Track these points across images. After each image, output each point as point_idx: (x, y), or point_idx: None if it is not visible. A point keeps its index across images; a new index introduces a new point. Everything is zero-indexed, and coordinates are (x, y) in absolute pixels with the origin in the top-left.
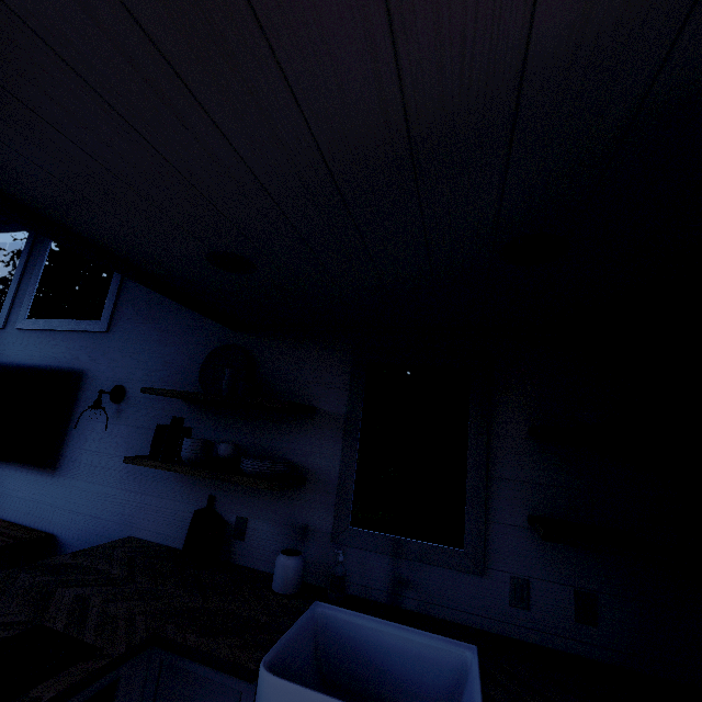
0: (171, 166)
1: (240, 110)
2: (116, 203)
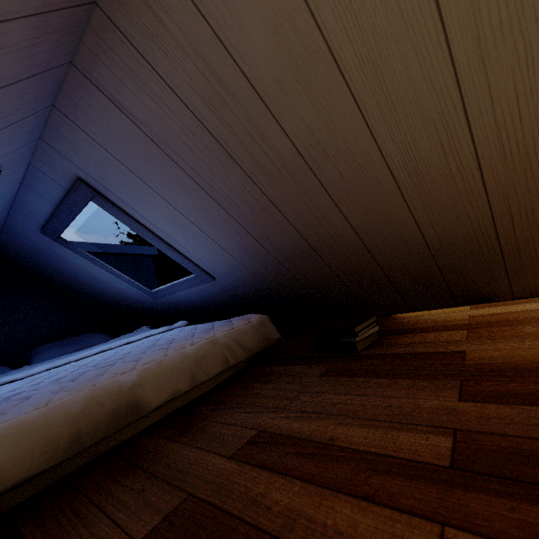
0: None
1: None
2: None
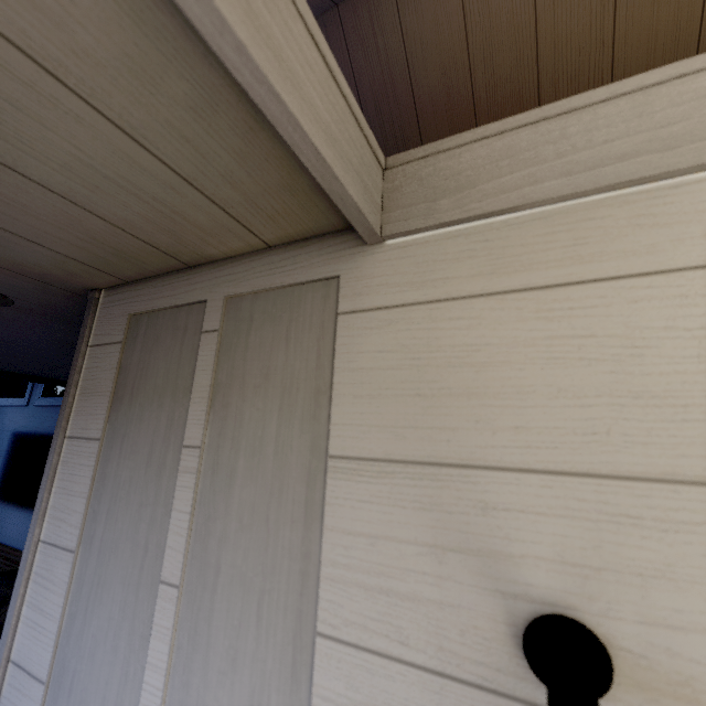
0: (5, 354)
1: (3, 343)
2: (4, 363)
